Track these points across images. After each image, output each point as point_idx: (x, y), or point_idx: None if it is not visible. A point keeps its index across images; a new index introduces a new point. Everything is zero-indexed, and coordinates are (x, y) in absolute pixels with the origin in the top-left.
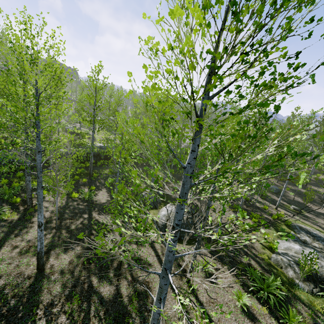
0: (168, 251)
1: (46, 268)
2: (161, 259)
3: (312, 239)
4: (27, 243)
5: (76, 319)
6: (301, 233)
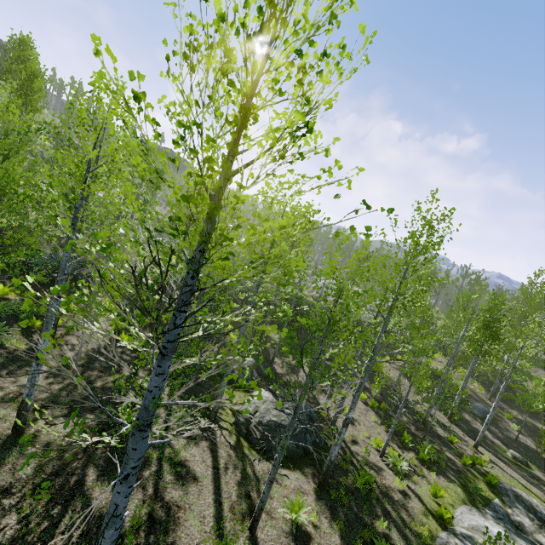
0: (147, 391)
1: (28, 432)
2: (220, 476)
3: (536, 525)
4: (18, 388)
5: (31, 527)
6: (515, 507)
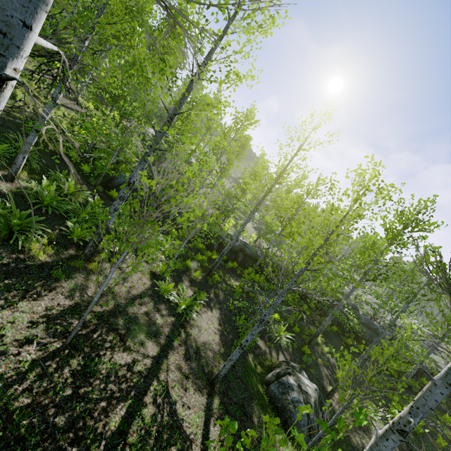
0: None
1: None
2: None
3: None
4: None
5: None
6: None
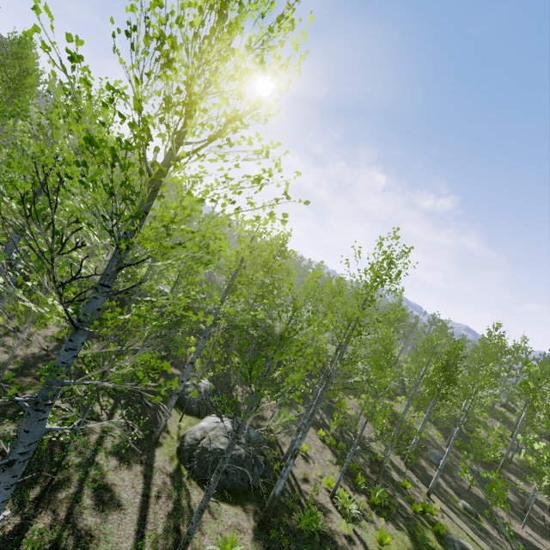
0: (53, 367)
1: None
2: (149, 505)
3: None
4: None
5: None
6: None
